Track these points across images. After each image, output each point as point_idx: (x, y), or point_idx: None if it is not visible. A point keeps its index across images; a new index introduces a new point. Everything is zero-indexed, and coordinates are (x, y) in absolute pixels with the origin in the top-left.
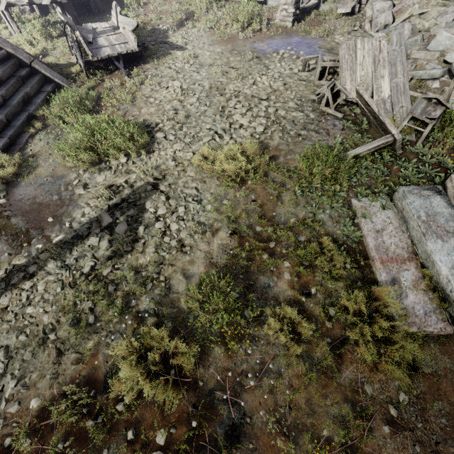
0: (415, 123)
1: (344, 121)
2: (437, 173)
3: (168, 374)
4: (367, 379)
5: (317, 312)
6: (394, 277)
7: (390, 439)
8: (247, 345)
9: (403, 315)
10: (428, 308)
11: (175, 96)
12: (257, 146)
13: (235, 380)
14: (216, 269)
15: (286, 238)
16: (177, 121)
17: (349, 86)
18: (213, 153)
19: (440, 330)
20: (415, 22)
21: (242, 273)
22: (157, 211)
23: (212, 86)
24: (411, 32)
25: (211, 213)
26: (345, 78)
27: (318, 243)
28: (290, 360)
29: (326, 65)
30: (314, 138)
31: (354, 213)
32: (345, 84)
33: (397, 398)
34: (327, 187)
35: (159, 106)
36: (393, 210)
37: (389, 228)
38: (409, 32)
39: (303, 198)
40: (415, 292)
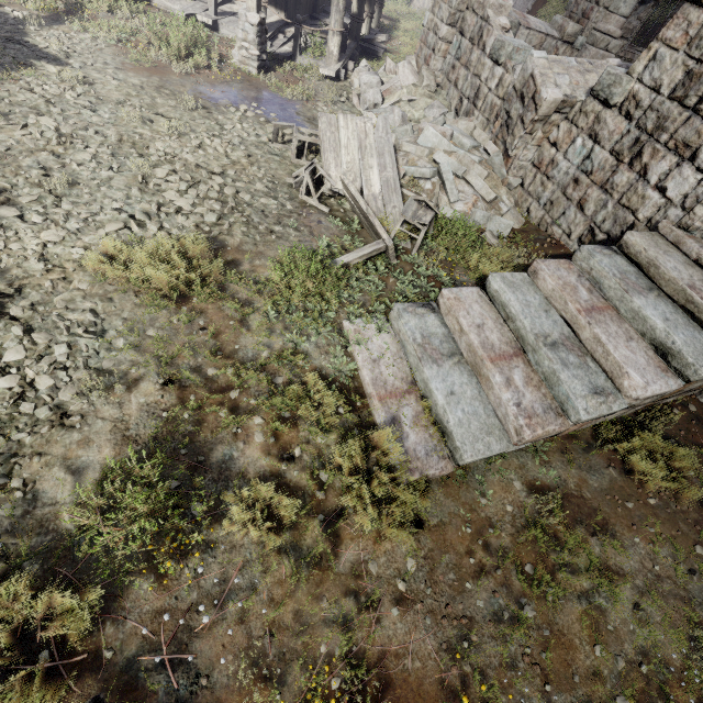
0: (409, 227)
1: (331, 218)
2: (432, 287)
3: (34, 664)
4: (371, 555)
5: (304, 481)
6: (394, 416)
7: (401, 622)
8: (197, 559)
9: (405, 461)
10: (430, 447)
11: (44, 143)
12: (206, 244)
13: (178, 624)
14: (135, 446)
15: (256, 382)
16: (50, 190)
17: (334, 173)
18: (125, 251)
19: (442, 469)
20: (405, 109)
21: (185, 445)
22: (3, 356)
23: (123, 138)
24: (401, 120)
25: (125, 352)
26: (329, 161)
27: (303, 384)
28: (268, 561)
29: (304, 140)
30: (293, 238)
31: (347, 340)
32: (330, 169)
33: (406, 567)
34: (311, 306)
35: (7, 158)
36: (390, 333)
37: (386, 355)
38: (400, 120)
39: (279, 322)
40: (416, 430)
